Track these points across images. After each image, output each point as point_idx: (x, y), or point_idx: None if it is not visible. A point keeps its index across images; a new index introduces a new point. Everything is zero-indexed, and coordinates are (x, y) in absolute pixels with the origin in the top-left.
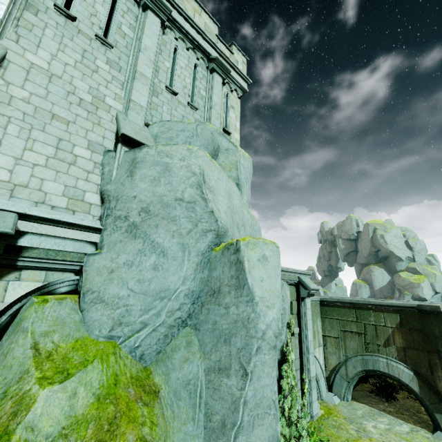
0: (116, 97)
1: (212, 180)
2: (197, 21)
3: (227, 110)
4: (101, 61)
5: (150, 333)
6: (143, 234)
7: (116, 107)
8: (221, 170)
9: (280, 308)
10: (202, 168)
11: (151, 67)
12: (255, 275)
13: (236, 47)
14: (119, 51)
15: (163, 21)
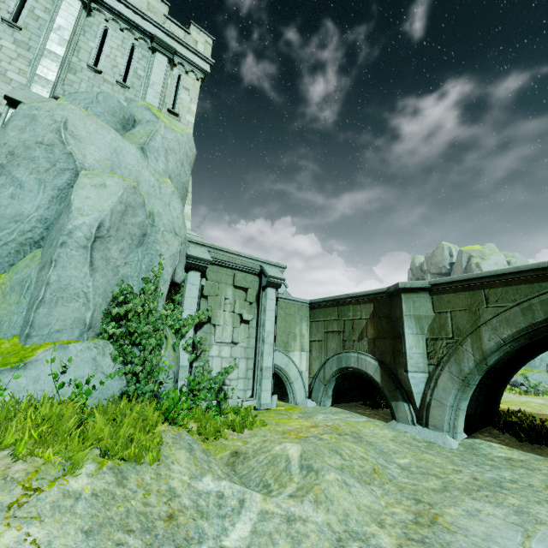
0: (20, 72)
1: (82, 130)
2: (136, 2)
3: (178, 92)
4: (6, 41)
5: (1, 246)
6: (7, 172)
7: (19, 80)
8: (108, 128)
9: (97, 219)
10: (65, 118)
11: (65, 45)
12: (81, 194)
13: (196, 27)
14: (30, 33)
15: (85, 3)
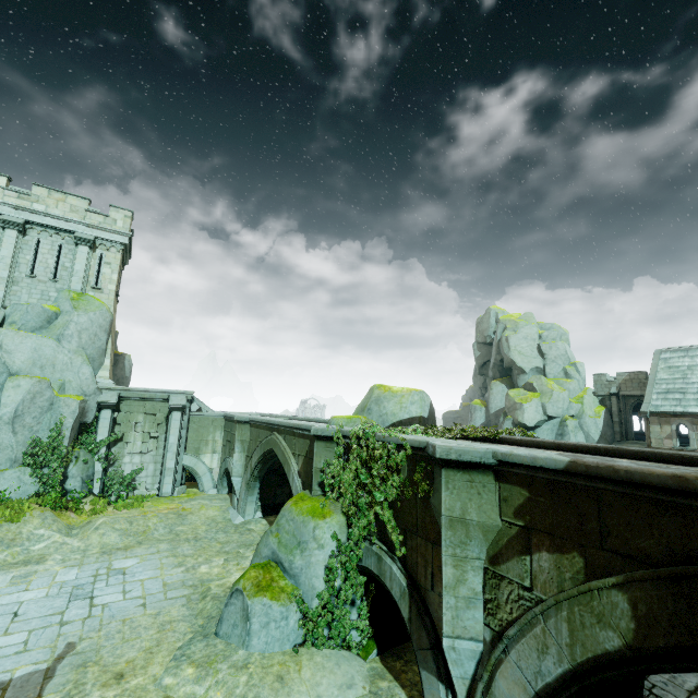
0: None
1: (12, 346)
2: (61, 209)
3: (101, 269)
4: None
5: None
6: None
7: None
8: (31, 335)
9: (14, 408)
10: (1, 341)
11: (8, 269)
12: (7, 394)
13: (115, 207)
14: None
15: (20, 230)
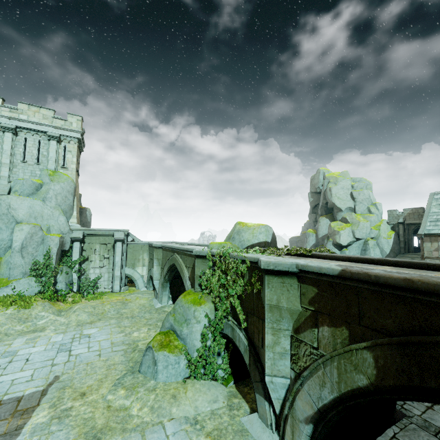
0: None
1: (16, 205)
2: (37, 118)
3: (65, 155)
4: None
5: (0, 249)
6: None
7: None
8: (27, 199)
9: (21, 242)
10: (9, 203)
11: (9, 158)
12: (16, 234)
13: (71, 114)
14: None
15: (13, 133)
